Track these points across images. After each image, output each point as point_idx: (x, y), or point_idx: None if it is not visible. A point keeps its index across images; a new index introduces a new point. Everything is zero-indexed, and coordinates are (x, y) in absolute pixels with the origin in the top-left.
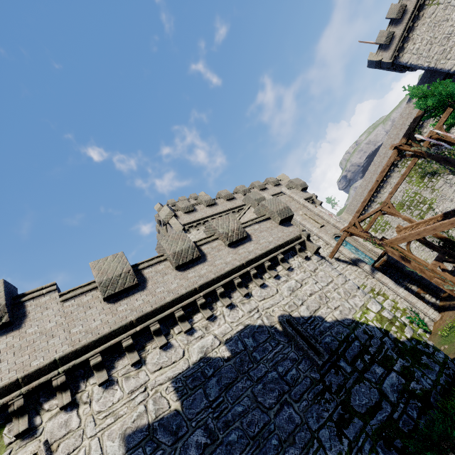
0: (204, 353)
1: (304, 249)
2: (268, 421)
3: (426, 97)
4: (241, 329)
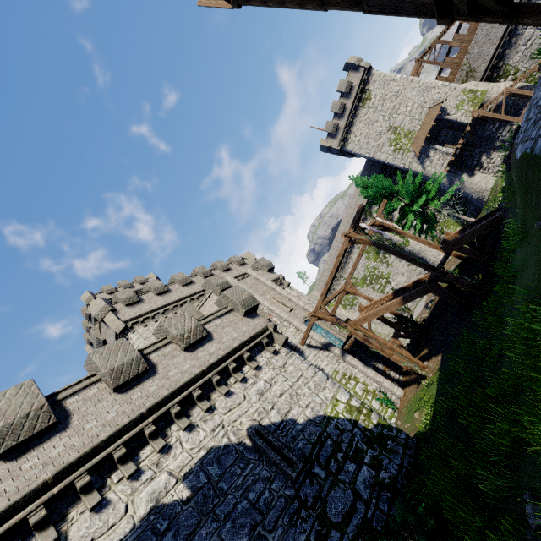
0: (155, 501)
1: (272, 342)
2: None
3: (367, 187)
4: (203, 455)
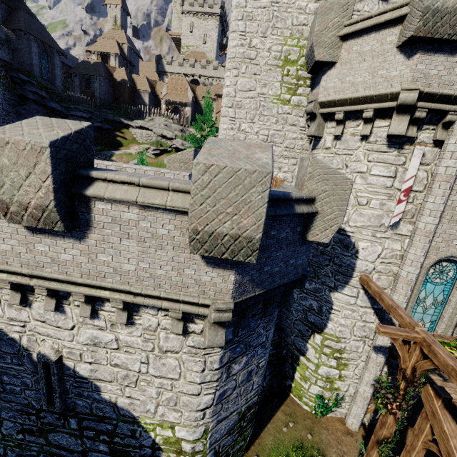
0: None
1: (199, 316)
2: None
3: None
4: None
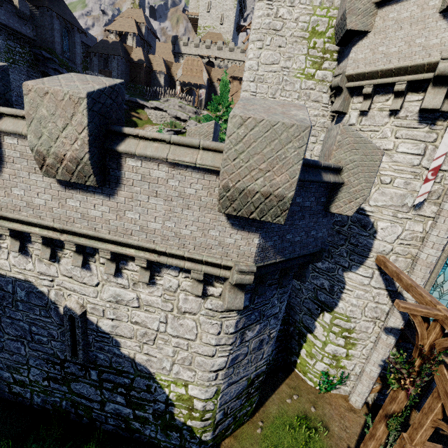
0: None
1: (219, 279)
2: (1, 336)
3: None
4: (20, 278)
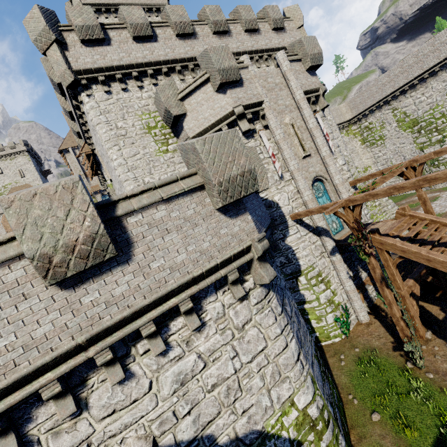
0: None
1: (245, 272)
2: None
3: None
4: None
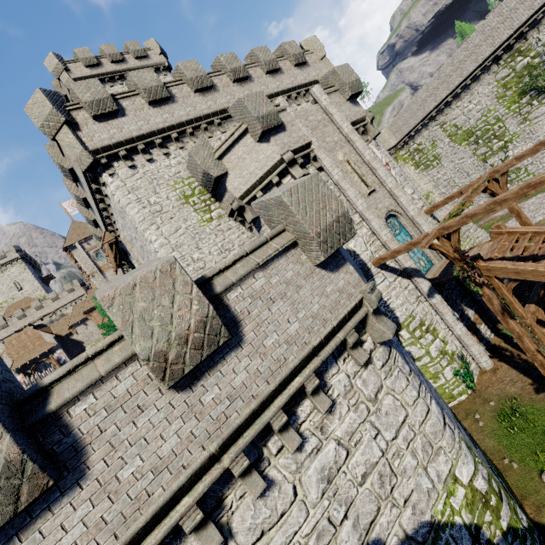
0: None
1: (361, 331)
2: None
3: None
4: None
